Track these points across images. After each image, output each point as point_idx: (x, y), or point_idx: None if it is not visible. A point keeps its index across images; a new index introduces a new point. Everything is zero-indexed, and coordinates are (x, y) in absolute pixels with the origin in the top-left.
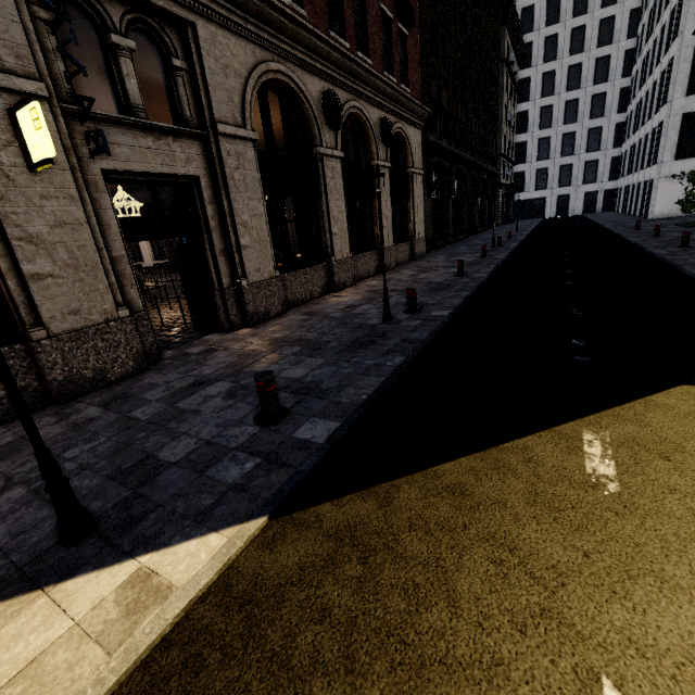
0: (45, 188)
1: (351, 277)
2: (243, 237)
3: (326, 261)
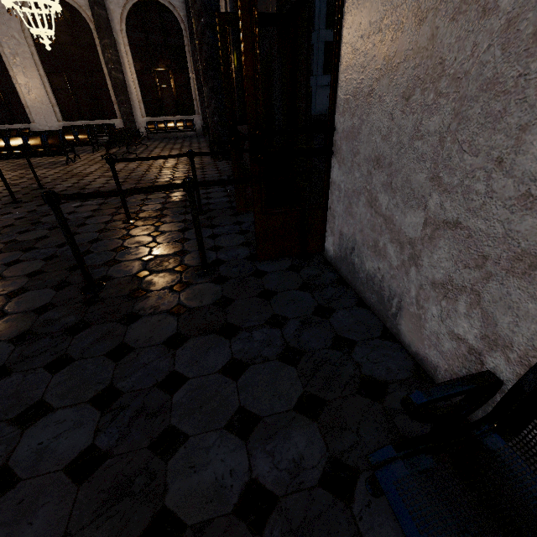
0: None
1: None
2: None
3: None
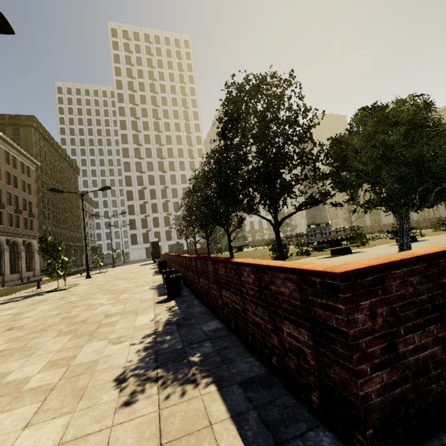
0: None
1: (10, 280)
2: None
3: (2, 275)
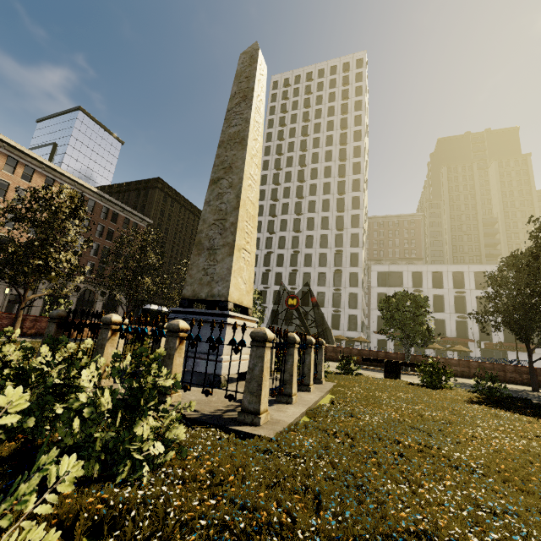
0: (0, 295)
1: None
2: (34, 307)
3: None
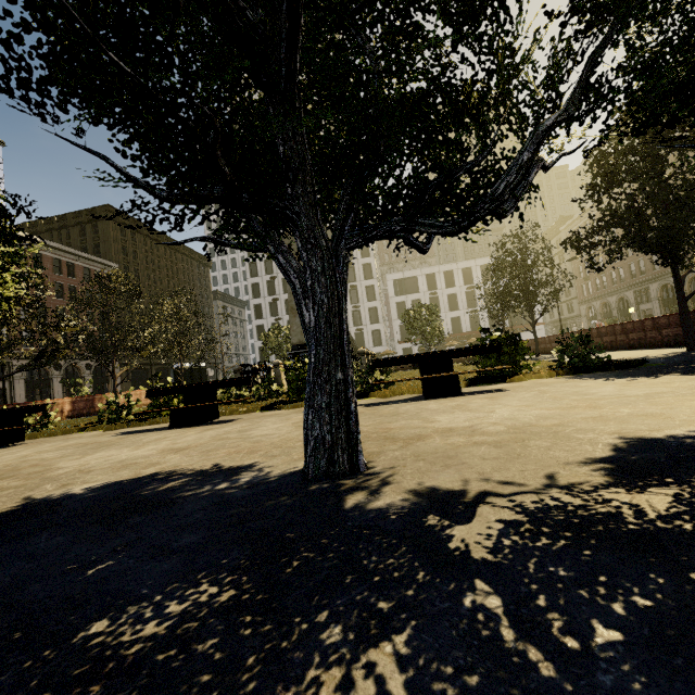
0: None
1: None
2: (17, 399)
3: None
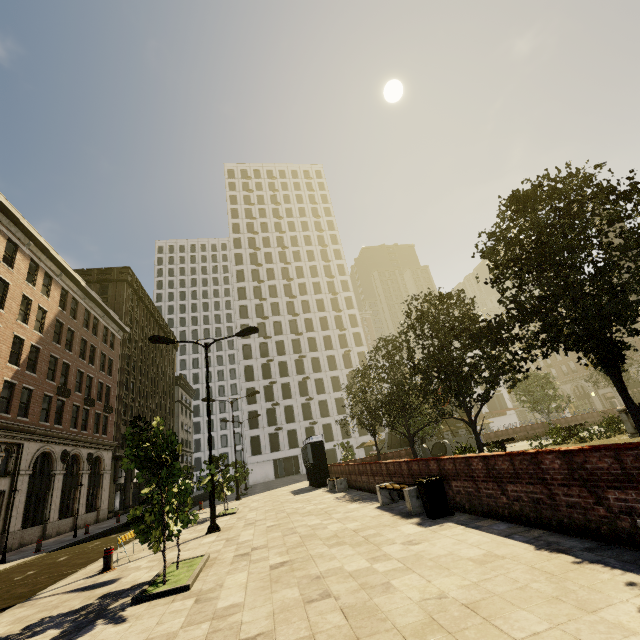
0: None
1: (56, 531)
2: (14, 512)
3: (44, 523)
